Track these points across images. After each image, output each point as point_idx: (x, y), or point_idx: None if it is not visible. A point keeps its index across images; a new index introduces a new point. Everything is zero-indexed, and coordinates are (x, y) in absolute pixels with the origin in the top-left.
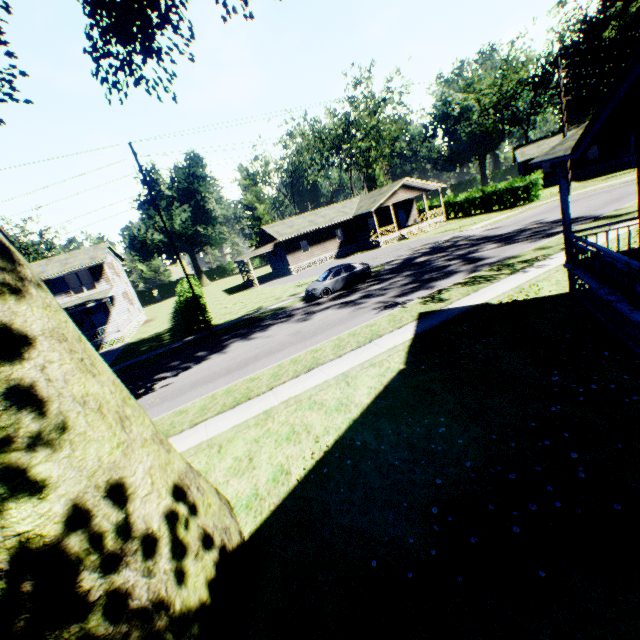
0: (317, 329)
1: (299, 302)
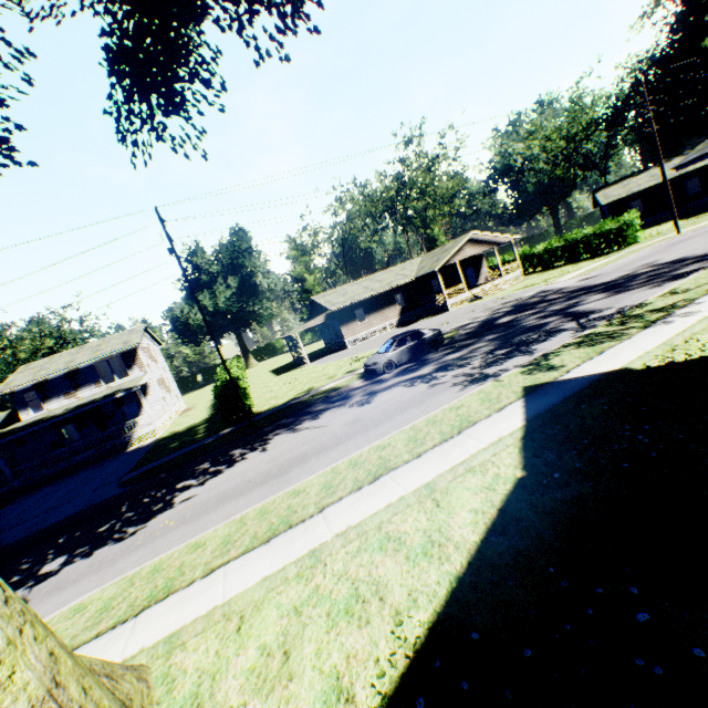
0: (382, 415)
1: (357, 380)
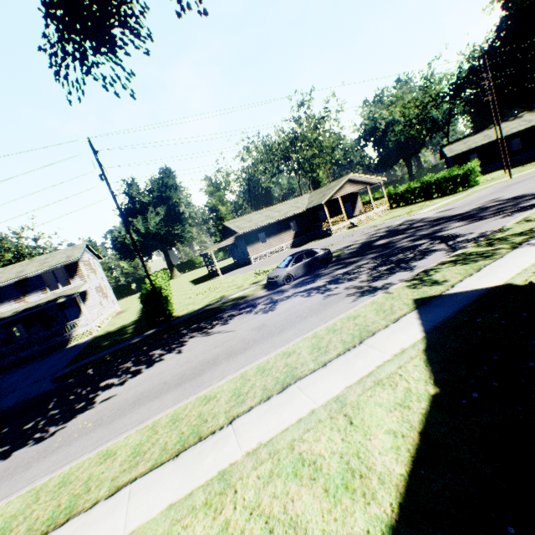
0: (285, 321)
1: (261, 290)
